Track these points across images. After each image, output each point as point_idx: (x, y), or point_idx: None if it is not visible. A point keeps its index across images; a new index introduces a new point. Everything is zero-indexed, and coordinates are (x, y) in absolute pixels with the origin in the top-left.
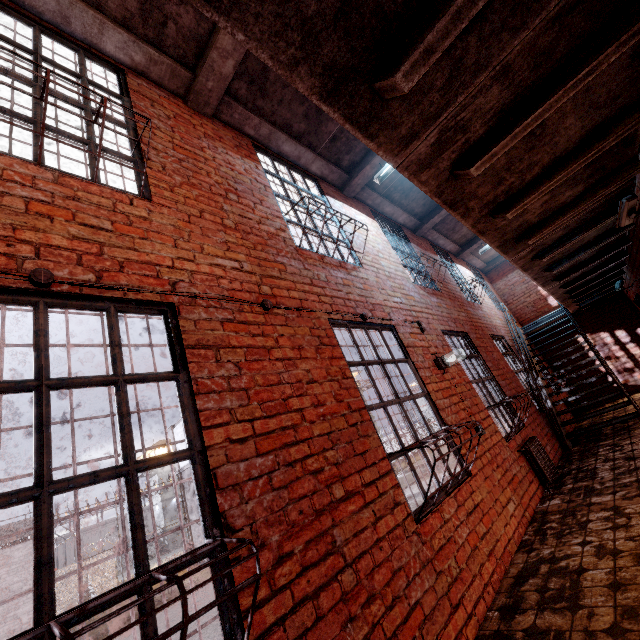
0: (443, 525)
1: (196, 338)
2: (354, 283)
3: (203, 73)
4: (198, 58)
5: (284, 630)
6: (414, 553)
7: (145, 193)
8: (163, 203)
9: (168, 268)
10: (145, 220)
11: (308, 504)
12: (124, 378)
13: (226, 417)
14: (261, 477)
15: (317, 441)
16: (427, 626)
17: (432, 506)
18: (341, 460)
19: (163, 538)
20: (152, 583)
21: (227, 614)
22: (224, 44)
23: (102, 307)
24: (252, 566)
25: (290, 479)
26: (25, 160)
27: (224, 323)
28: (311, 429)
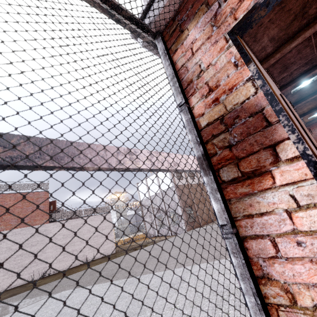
0: None
1: None
2: None
3: (265, 64)
4: (264, 59)
5: None
6: None
7: None
8: None
9: None
10: None
11: None
12: None
13: None
14: None
15: None
16: None
17: None
18: None
19: (116, 231)
20: None
21: None
22: (276, 56)
23: None
24: None
25: None
26: None
27: None
28: None
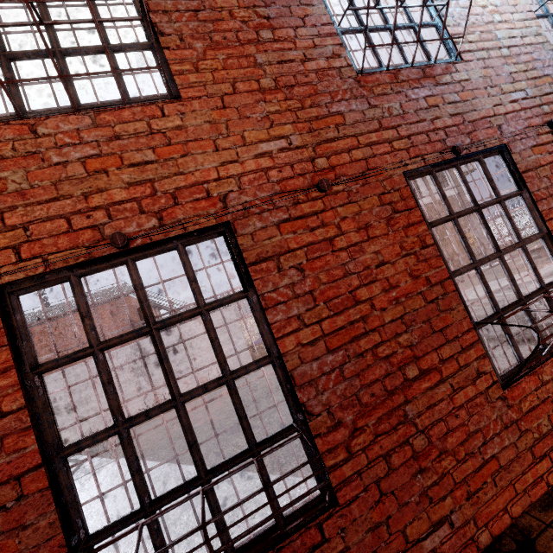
0: (539, 387)
1: (256, 252)
2: (445, 97)
3: None
4: None
5: (361, 479)
6: (496, 416)
7: (172, 90)
8: (192, 95)
9: (215, 181)
10: (180, 130)
11: (379, 387)
12: (205, 308)
13: (295, 324)
14: (333, 371)
15: (388, 327)
16: (501, 474)
17: (527, 369)
18: (416, 341)
19: None
20: (260, 451)
21: (315, 468)
22: None
23: (172, 247)
24: (331, 438)
25: (361, 368)
26: (65, 112)
27: (280, 226)
28: (382, 316)
